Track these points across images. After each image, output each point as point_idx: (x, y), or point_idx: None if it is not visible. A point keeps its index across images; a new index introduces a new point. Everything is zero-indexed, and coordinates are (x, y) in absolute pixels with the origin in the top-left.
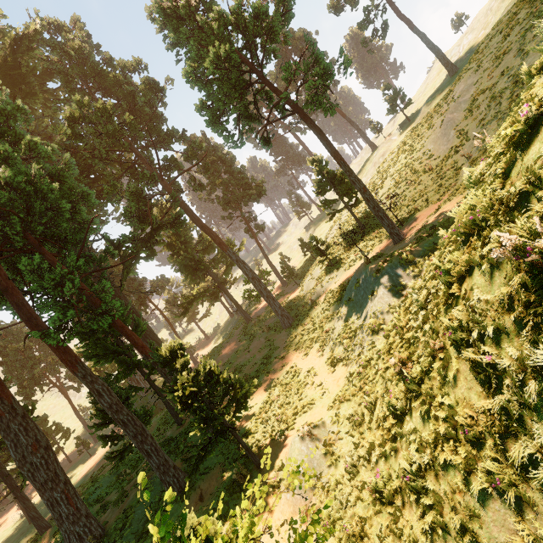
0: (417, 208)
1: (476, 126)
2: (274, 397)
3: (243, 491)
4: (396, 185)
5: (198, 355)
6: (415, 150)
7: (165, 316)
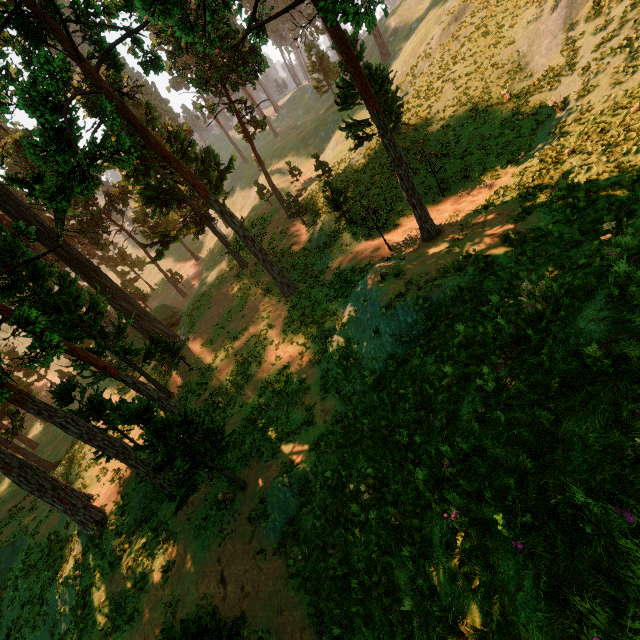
0: (469, 171)
1: (593, 49)
2: (263, 405)
3: (229, 509)
4: (457, 106)
5: (187, 283)
6: (501, 42)
7: (135, 239)
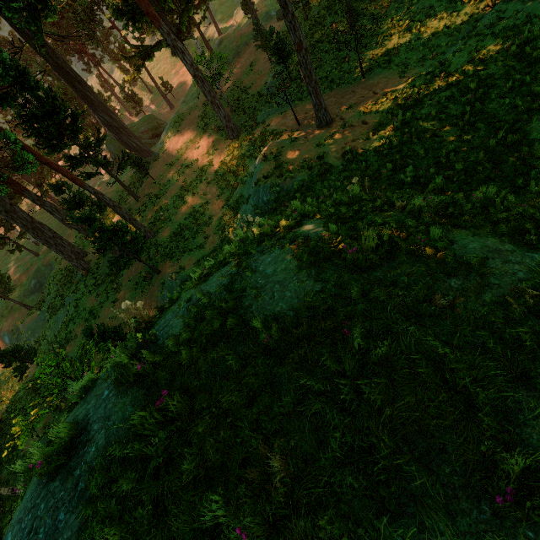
0: (395, 54)
1: None
2: (185, 226)
3: (149, 282)
4: None
5: (177, 93)
6: None
7: (126, 40)
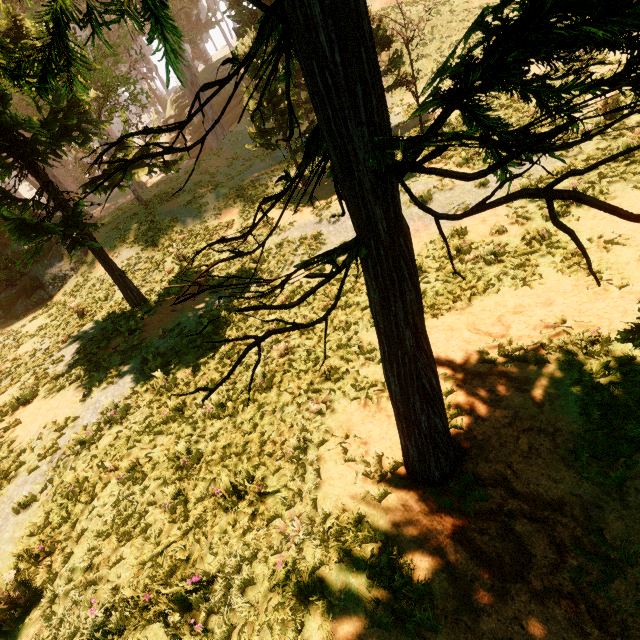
0: None
1: None
2: None
3: None
4: None
5: None
6: None
7: None
